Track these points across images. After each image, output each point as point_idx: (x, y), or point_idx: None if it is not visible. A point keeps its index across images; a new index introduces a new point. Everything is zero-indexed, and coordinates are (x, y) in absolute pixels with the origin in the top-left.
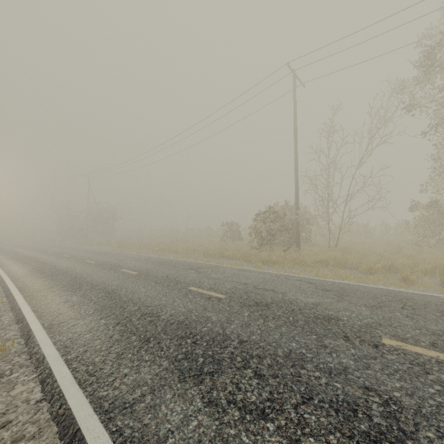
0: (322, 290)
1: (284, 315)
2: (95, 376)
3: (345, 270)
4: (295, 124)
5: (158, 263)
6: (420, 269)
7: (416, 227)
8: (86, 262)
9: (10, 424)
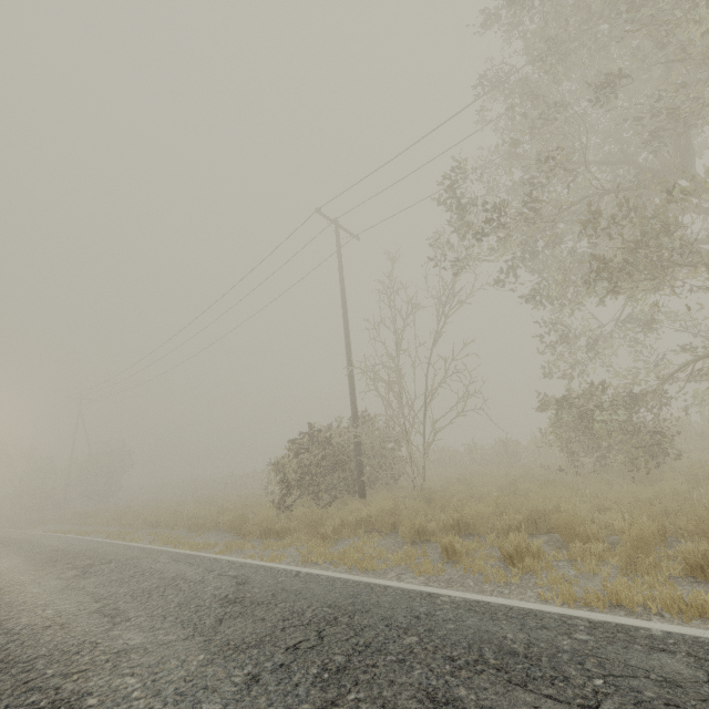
0: (223, 602)
1: None
2: None
3: (385, 538)
4: (342, 290)
5: (53, 558)
6: (502, 525)
7: (558, 439)
8: None
9: None
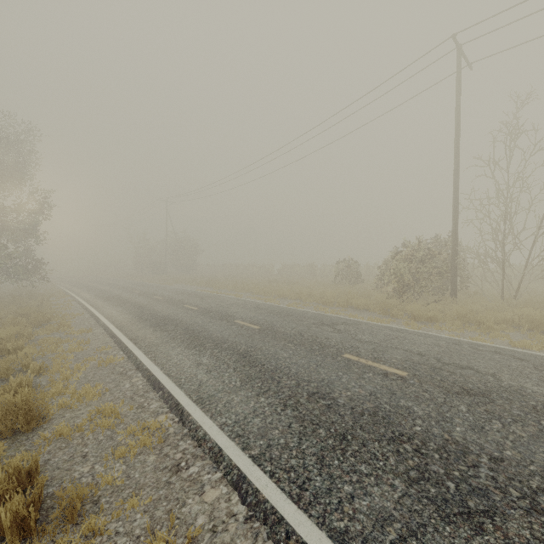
0: None
1: (528, 416)
2: (308, 491)
3: None
4: (458, 125)
5: (275, 314)
6: None
7: None
8: (187, 308)
9: None
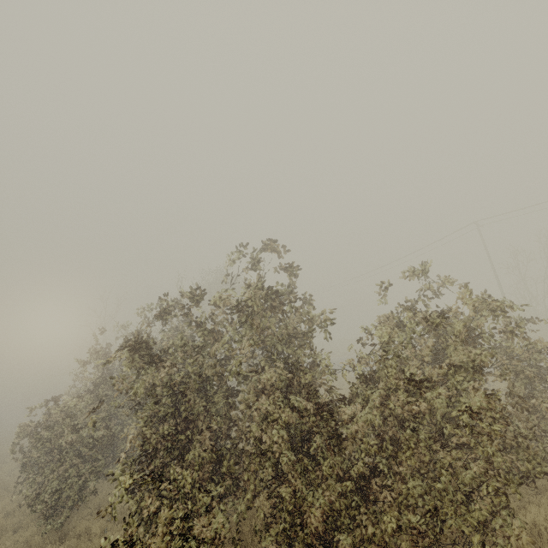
0: None
1: None
2: None
3: None
4: (488, 254)
5: None
6: None
7: None
8: None
9: None
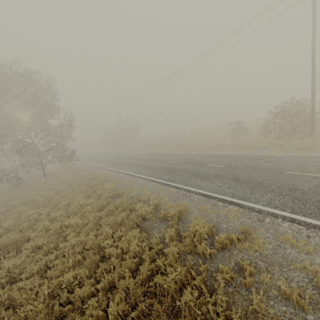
0: None
1: None
2: None
3: None
4: (314, 31)
5: (222, 158)
6: None
7: None
8: (170, 162)
9: (310, 236)
